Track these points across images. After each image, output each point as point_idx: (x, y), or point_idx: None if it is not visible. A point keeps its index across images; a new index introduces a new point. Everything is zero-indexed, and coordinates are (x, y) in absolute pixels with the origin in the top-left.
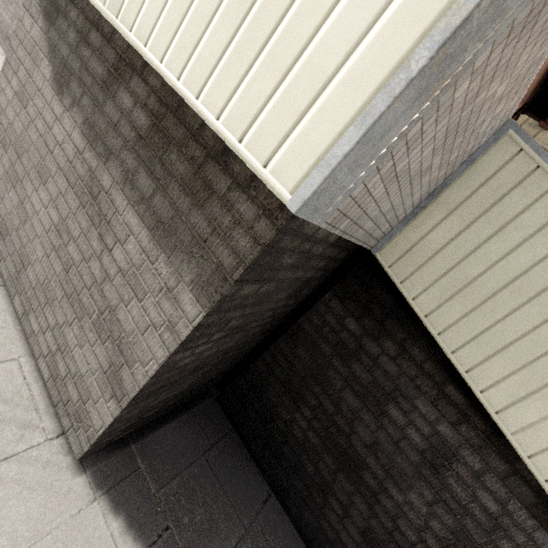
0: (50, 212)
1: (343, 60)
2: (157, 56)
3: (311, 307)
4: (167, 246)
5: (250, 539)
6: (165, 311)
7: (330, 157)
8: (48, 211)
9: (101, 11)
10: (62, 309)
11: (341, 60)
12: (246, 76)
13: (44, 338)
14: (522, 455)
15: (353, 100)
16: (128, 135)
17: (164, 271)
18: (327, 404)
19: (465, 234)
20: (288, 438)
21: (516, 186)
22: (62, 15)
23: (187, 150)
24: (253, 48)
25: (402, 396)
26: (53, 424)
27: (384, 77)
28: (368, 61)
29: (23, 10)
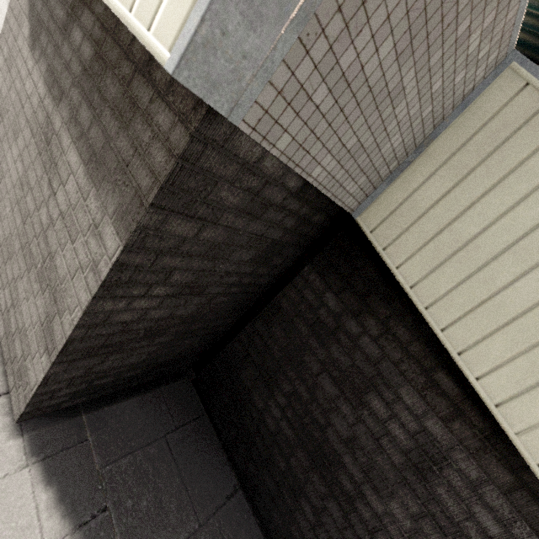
0: (17, 167)
1: None
2: None
3: (289, 282)
4: (97, 178)
5: (204, 537)
6: (91, 250)
7: None
8: (16, 166)
9: None
10: (18, 262)
11: None
12: None
13: (4, 294)
14: (530, 463)
15: None
16: (76, 71)
17: (93, 206)
18: (302, 391)
19: (458, 188)
20: (260, 428)
21: (521, 127)
22: None
23: (119, 70)
24: None
25: (385, 383)
26: None
27: None
28: None
29: None
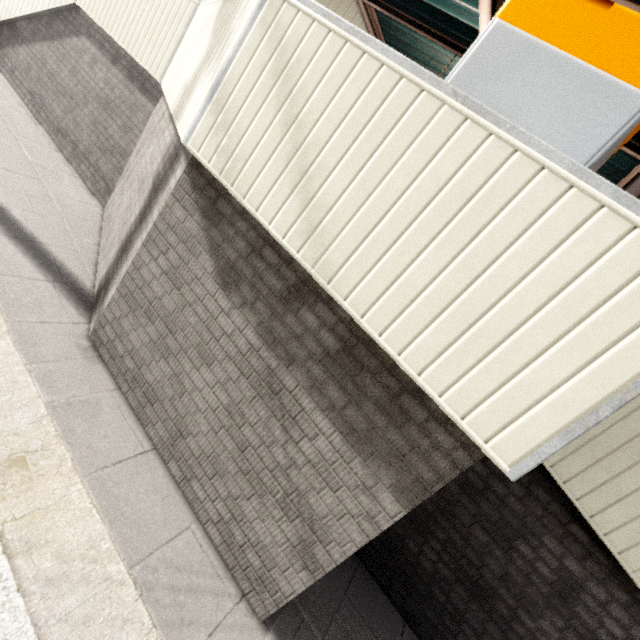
0: (217, 393)
1: (548, 392)
2: (375, 330)
3: None
4: (363, 451)
5: None
6: (363, 504)
7: (541, 452)
8: (214, 392)
9: (309, 272)
10: (237, 483)
11: (546, 391)
12: (465, 375)
13: (214, 506)
14: None
15: (557, 420)
16: (315, 350)
17: (361, 472)
18: (456, 538)
19: None
20: (417, 569)
21: None
22: (227, 222)
23: (381, 379)
24: (471, 357)
25: (530, 533)
26: (233, 587)
27: (579, 413)
28: (567, 399)
29: (172, 199)
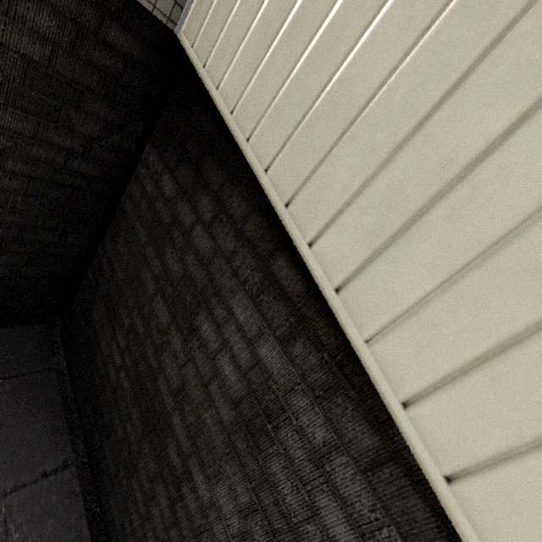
0: None
1: None
2: None
3: (132, 174)
4: None
5: None
6: None
7: None
8: None
9: None
10: None
11: None
12: None
13: None
14: (390, 400)
15: None
16: None
17: None
18: (139, 324)
19: None
20: (104, 383)
21: None
22: None
23: None
24: None
25: (216, 293)
26: None
27: None
28: None
29: None
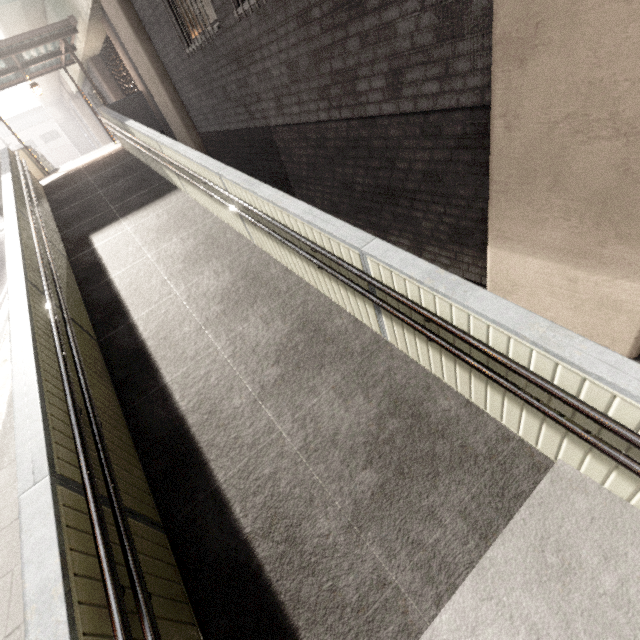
0: None
1: None
2: None
3: None
4: None
5: None
6: None
7: None
8: None
9: None
10: None
11: None
12: None
13: None
14: None
15: None
16: None
17: None
18: None
19: None
20: None
21: None
22: None
23: None
24: None
25: None
26: None
27: None
28: None
29: None
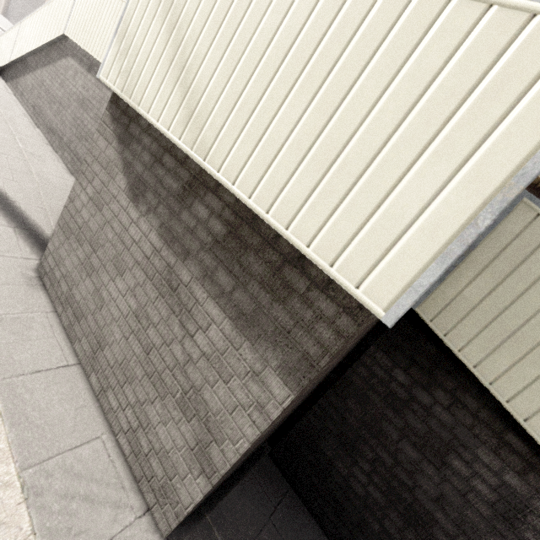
0: (127, 300)
1: (418, 213)
2: (246, 193)
3: (356, 360)
4: (250, 334)
5: None
6: (253, 392)
7: (417, 285)
8: (126, 299)
9: (188, 154)
10: (143, 388)
11: (416, 213)
12: (331, 217)
13: (124, 415)
14: None
15: (431, 244)
16: (205, 239)
17: (249, 357)
18: (385, 456)
19: (499, 289)
20: (348, 494)
21: None
22: (136, 141)
23: (264, 254)
24: (335, 196)
25: (462, 445)
26: (138, 500)
27: (456, 229)
28: (440, 216)
29: (98, 134)
